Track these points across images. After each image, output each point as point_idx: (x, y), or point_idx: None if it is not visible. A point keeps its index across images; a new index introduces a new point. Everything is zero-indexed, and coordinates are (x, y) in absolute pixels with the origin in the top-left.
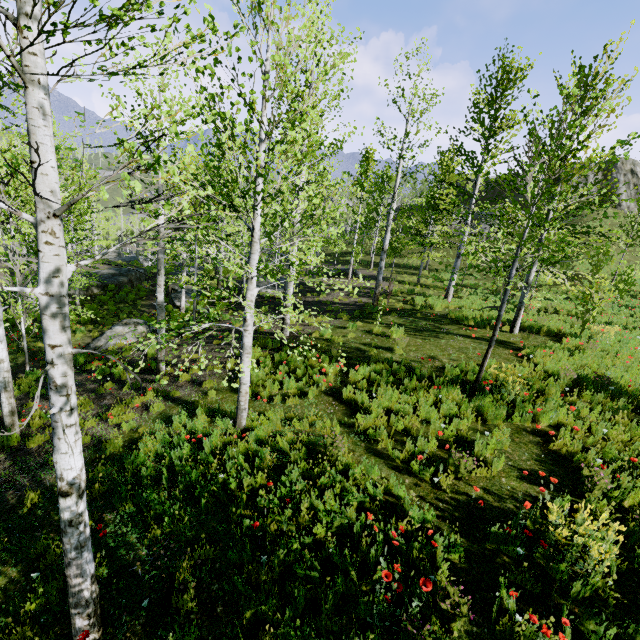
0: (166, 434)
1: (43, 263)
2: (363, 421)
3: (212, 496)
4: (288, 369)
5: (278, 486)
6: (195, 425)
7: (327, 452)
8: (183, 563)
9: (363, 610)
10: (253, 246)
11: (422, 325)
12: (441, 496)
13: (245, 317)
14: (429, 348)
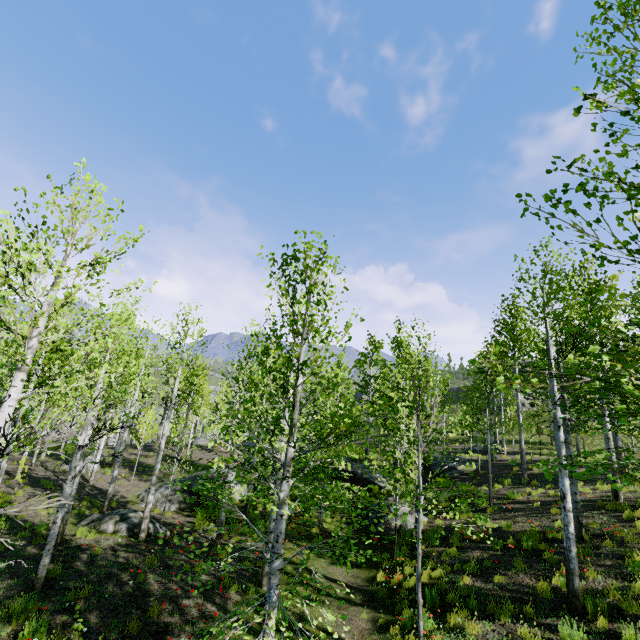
0: None
1: None
2: None
3: None
4: None
5: None
6: None
7: None
8: None
9: None
10: None
11: None
12: None
13: None
14: None
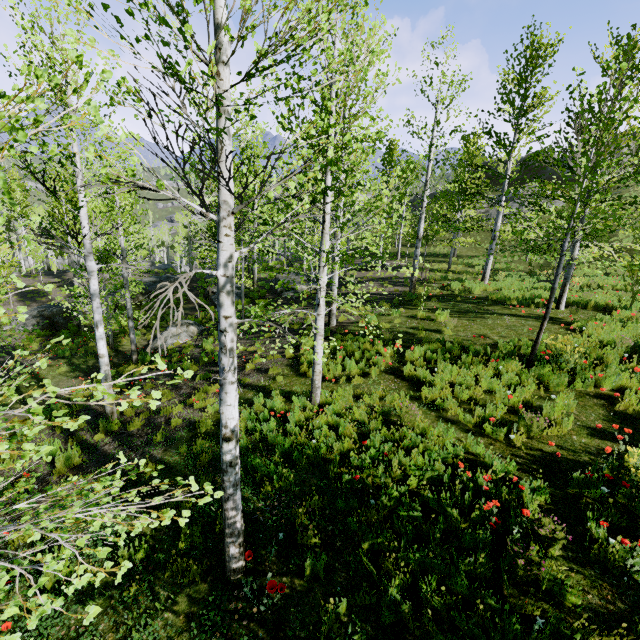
0: (252, 412)
1: (223, 251)
2: (428, 394)
3: (307, 459)
4: (344, 354)
5: (363, 450)
6: (273, 404)
7: (405, 418)
8: (299, 509)
9: (467, 540)
10: (324, 237)
11: (464, 308)
12: (517, 452)
13: (318, 302)
14: (477, 328)
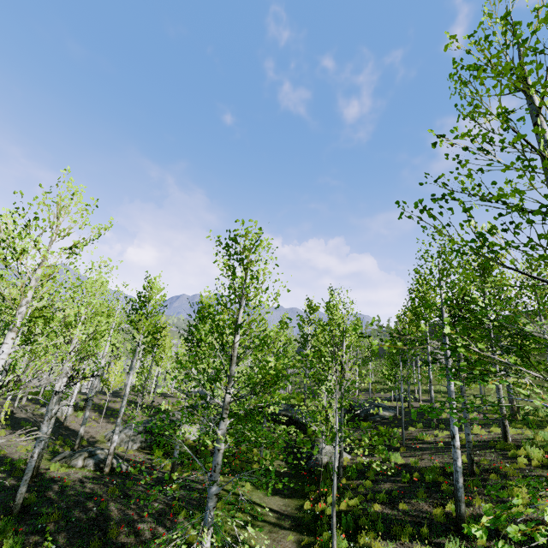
0: None
1: None
2: None
3: None
4: None
5: None
6: None
7: None
8: None
9: None
10: None
11: None
12: None
13: None
14: None
